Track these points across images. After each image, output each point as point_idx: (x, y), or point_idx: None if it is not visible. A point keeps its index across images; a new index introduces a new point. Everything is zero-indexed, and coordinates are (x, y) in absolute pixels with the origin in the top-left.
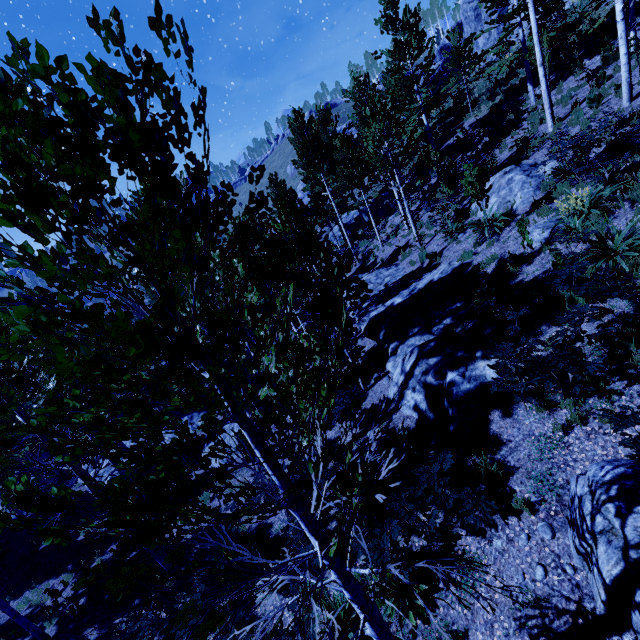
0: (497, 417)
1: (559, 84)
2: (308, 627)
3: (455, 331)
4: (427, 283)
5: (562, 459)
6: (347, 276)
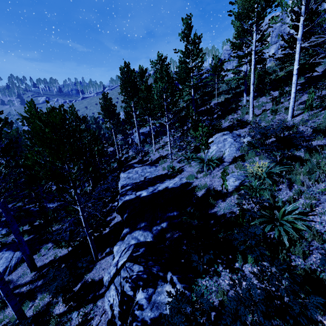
0: None
1: (258, 98)
2: None
3: (166, 235)
4: (164, 188)
5: None
6: (133, 162)
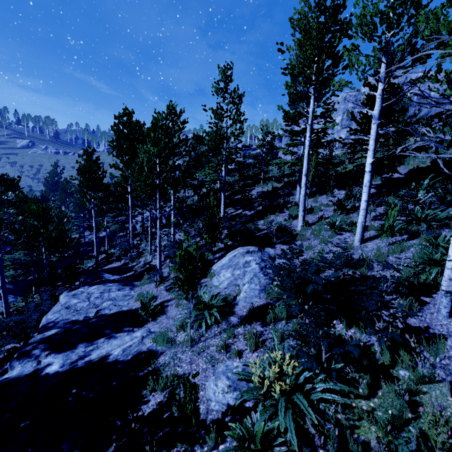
0: None
1: (316, 196)
2: None
3: None
4: (100, 358)
5: None
6: (114, 265)
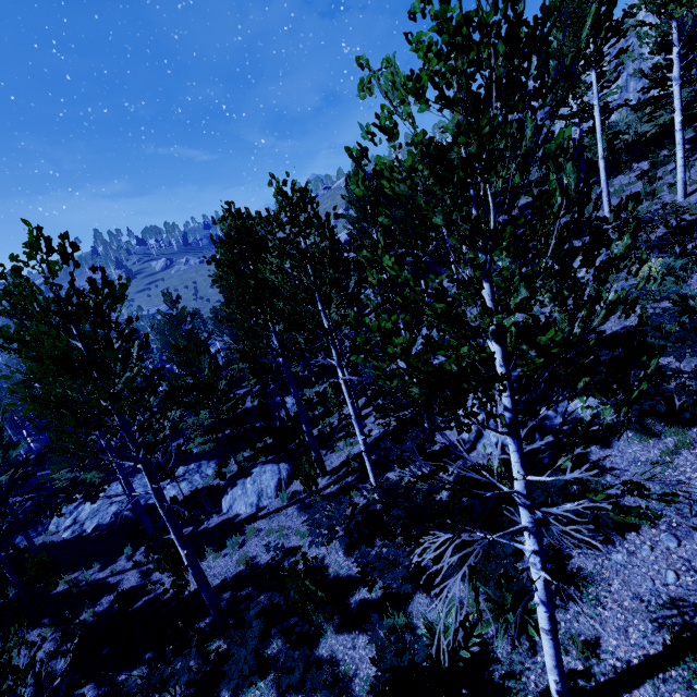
0: (595, 449)
1: (609, 180)
2: (416, 643)
3: None
4: None
5: (675, 479)
6: None
